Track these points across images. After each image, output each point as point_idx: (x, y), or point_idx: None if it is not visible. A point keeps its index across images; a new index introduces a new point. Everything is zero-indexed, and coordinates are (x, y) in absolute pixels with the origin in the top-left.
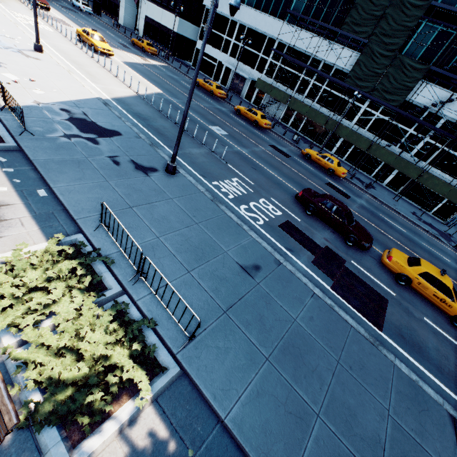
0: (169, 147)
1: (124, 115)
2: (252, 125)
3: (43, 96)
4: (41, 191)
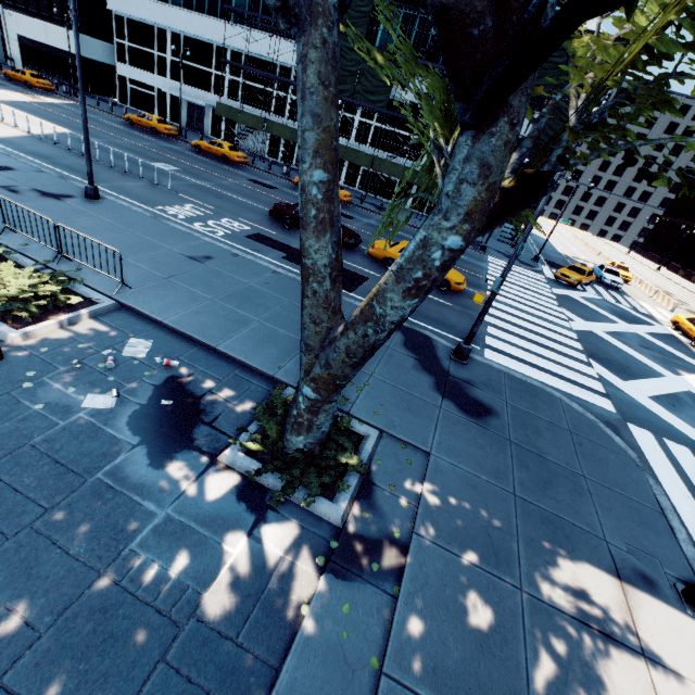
0: None
1: (14, 154)
2: (221, 162)
3: None
4: None
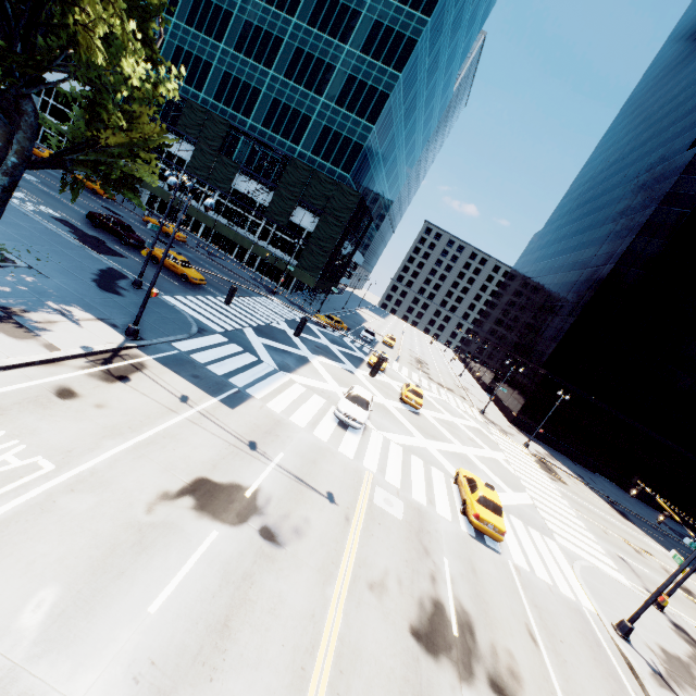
0: None
1: None
2: (91, 193)
3: None
4: None
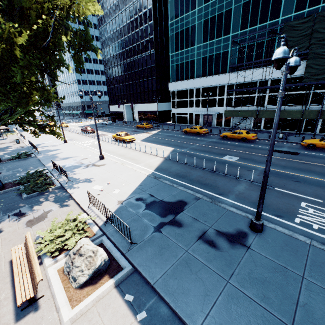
0: (222, 195)
1: (170, 180)
2: (241, 141)
3: (120, 193)
4: None
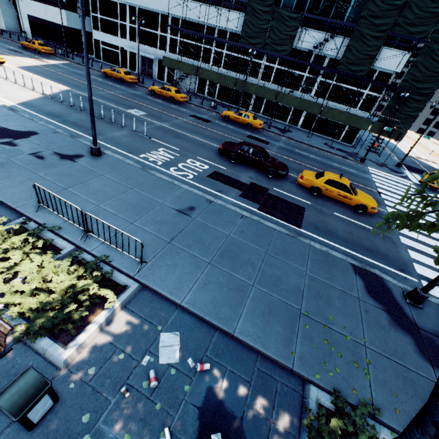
0: (90, 135)
1: (35, 116)
2: (170, 102)
3: None
4: None
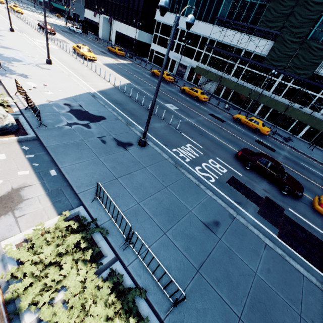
0: (139, 124)
1: (106, 103)
2: (194, 99)
3: (53, 95)
4: (52, 171)
